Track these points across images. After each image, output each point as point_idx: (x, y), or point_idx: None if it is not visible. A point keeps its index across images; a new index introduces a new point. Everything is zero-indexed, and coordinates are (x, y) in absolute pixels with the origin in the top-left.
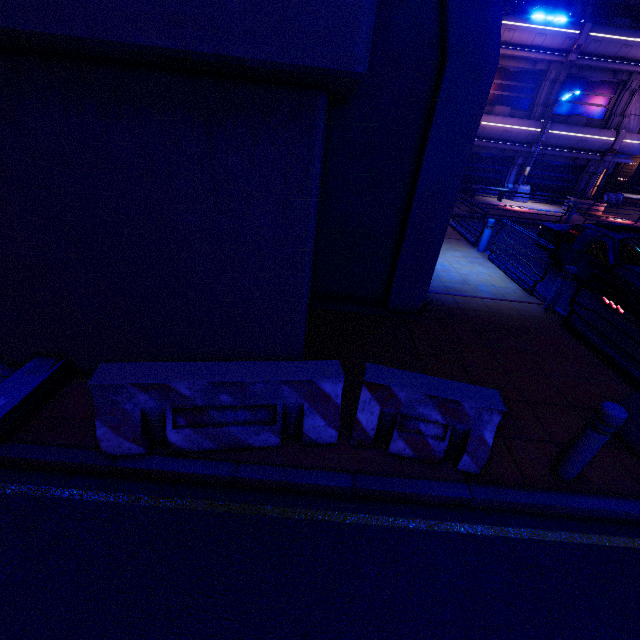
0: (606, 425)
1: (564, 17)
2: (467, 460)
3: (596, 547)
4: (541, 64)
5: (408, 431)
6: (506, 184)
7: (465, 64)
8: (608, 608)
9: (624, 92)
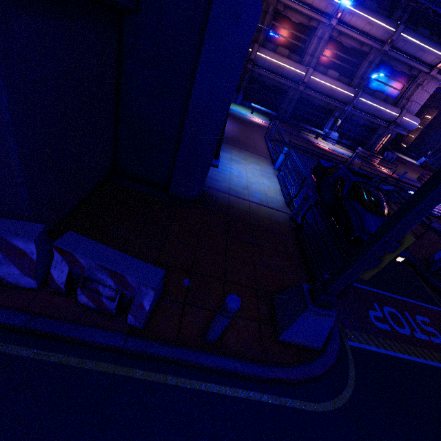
0: (226, 311)
1: (348, 1)
2: (132, 318)
3: (203, 392)
4: (366, 47)
5: (90, 290)
6: (325, 128)
7: (228, 4)
8: (178, 439)
9: (413, 84)
